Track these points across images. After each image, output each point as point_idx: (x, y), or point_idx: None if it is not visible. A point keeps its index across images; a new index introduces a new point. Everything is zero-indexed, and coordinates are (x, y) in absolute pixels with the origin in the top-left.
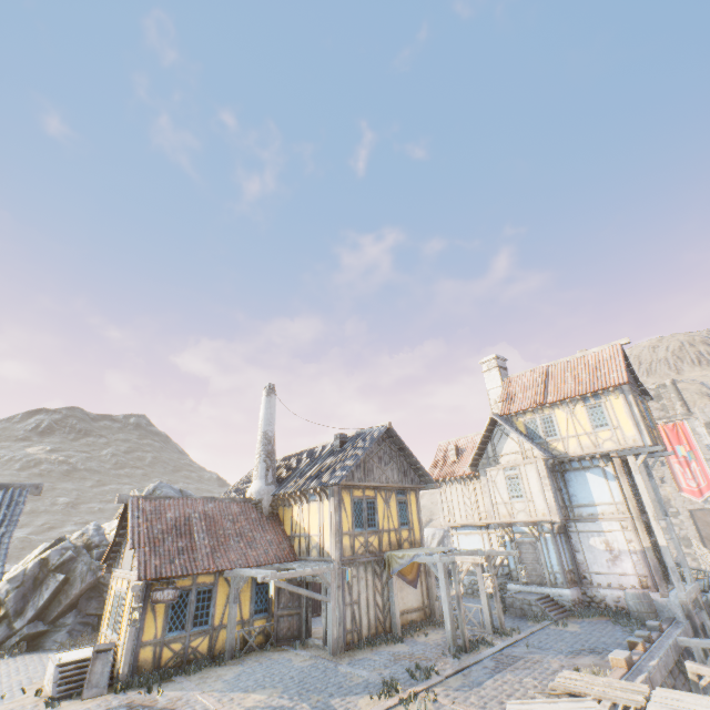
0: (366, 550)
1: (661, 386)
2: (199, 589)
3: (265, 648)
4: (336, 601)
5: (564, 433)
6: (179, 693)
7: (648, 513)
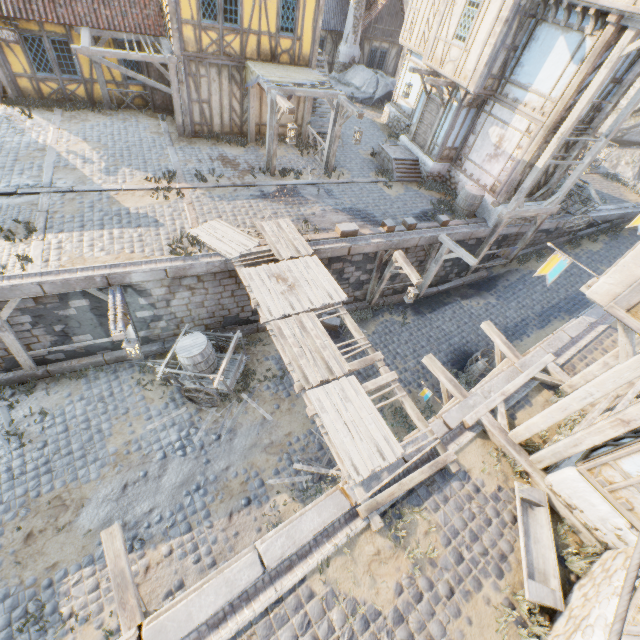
0: (221, 52)
1: None
2: (52, 39)
3: (141, 111)
4: (181, 96)
5: None
6: (43, 123)
7: (561, 128)
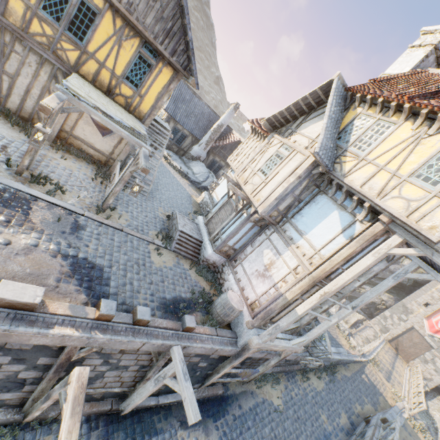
0: (51, 48)
1: None
2: None
3: None
4: None
5: (374, 155)
6: None
7: (326, 286)
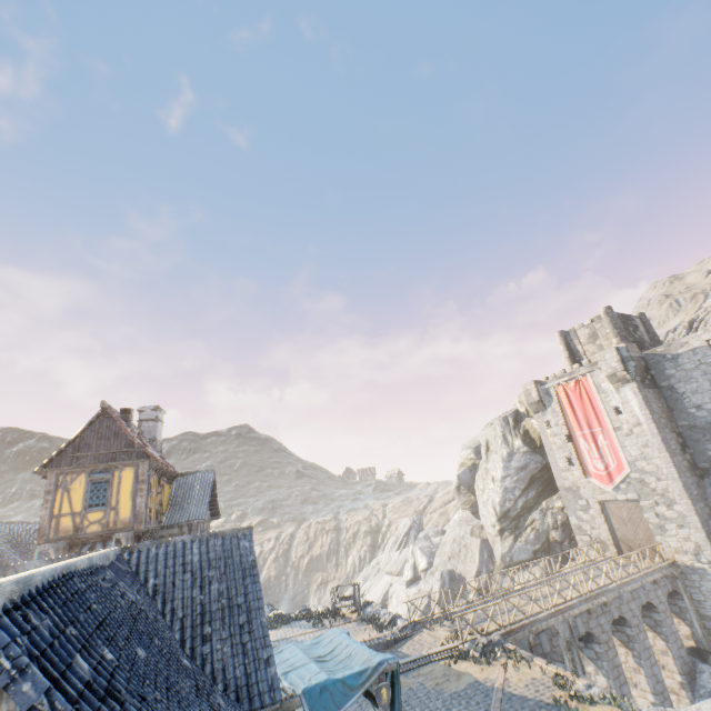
0: None
1: (596, 319)
2: None
3: None
4: None
5: None
6: None
7: None
